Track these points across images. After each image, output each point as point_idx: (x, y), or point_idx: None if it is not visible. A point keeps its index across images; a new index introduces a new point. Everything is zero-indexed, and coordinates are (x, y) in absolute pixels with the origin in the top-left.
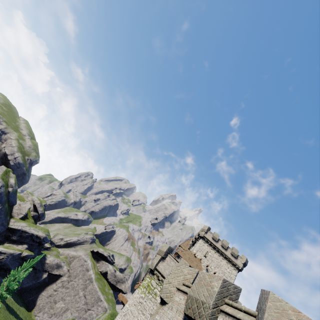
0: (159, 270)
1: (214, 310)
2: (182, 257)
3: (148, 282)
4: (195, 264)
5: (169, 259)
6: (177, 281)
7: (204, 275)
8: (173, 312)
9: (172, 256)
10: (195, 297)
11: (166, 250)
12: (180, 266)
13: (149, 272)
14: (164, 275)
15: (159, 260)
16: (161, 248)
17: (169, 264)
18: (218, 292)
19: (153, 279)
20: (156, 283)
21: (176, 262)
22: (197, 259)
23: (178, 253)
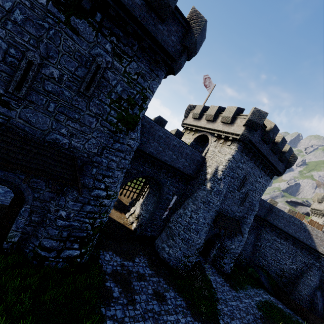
0: None
1: (322, 199)
2: None
3: None
4: None
5: None
6: (317, 197)
7: (321, 193)
8: (316, 203)
9: None
10: (318, 198)
11: None
12: (317, 193)
13: None
14: None
15: None
16: None
17: None
18: (323, 196)
19: None
20: None
21: None
22: None
23: None
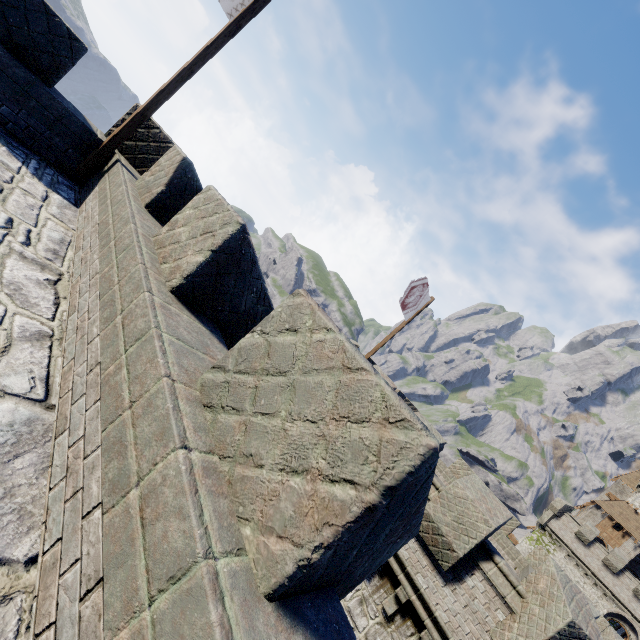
0: (551, 528)
1: None
2: (604, 509)
3: (537, 536)
4: (634, 525)
5: (565, 519)
6: None
7: None
8: None
9: (571, 516)
10: None
11: (561, 508)
12: None
13: (539, 525)
14: (559, 535)
15: (551, 517)
16: (553, 503)
17: (566, 525)
18: None
19: (544, 535)
20: (548, 540)
21: (577, 525)
22: (639, 518)
23: (597, 503)
